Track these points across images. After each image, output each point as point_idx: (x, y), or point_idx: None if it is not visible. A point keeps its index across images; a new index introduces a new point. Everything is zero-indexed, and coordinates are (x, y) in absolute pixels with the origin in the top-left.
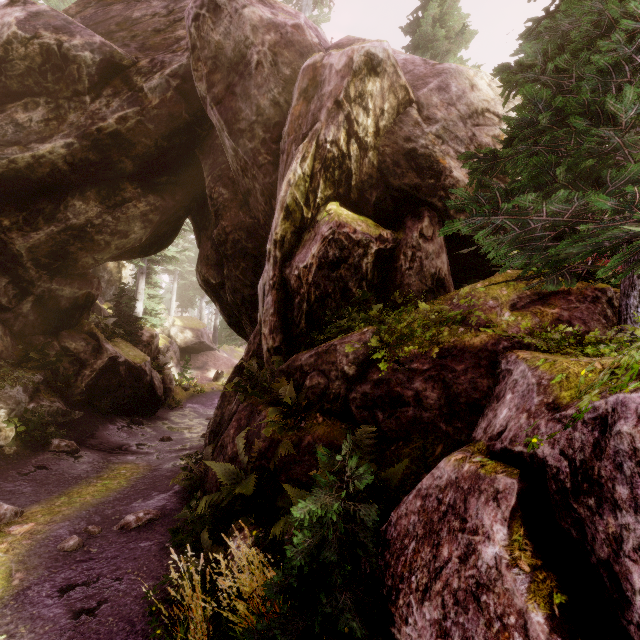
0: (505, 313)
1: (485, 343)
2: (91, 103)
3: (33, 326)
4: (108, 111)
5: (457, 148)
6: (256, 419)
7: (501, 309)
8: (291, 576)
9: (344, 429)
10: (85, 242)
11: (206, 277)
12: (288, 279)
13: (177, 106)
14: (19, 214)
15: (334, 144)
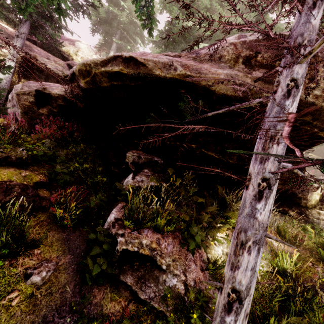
0: None
1: None
2: None
3: None
4: None
5: None
6: None
7: None
8: None
9: None
10: None
11: None
12: None
13: None
14: None
15: None
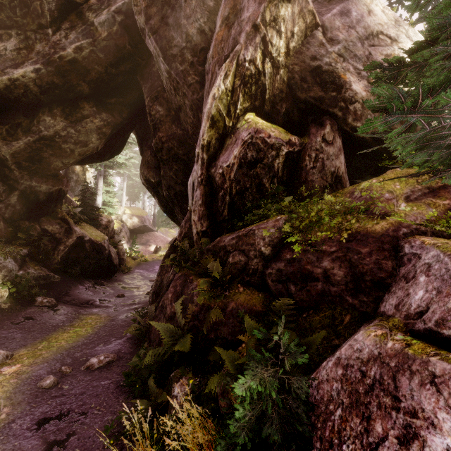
0: (401, 204)
1: (386, 229)
2: (53, 35)
3: (20, 213)
4: (67, 42)
5: (356, 65)
6: (189, 287)
7: (397, 201)
8: (232, 445)
9: (261, 297)
10: (55, 149)
11: (147, 177)
12: (213, 176)
13: (122, 38)
14: (2, 127)
15: (252, 63)
